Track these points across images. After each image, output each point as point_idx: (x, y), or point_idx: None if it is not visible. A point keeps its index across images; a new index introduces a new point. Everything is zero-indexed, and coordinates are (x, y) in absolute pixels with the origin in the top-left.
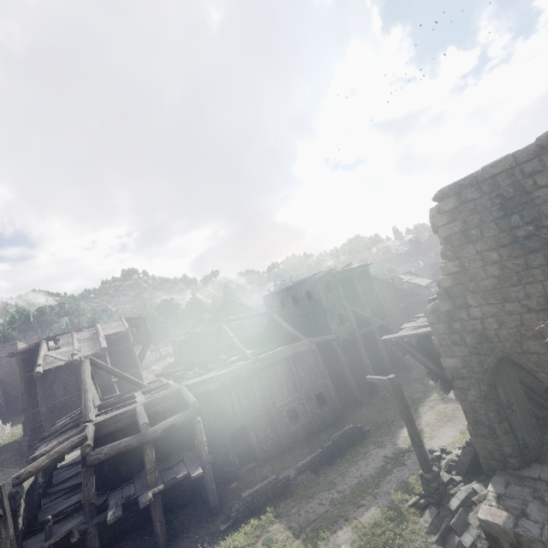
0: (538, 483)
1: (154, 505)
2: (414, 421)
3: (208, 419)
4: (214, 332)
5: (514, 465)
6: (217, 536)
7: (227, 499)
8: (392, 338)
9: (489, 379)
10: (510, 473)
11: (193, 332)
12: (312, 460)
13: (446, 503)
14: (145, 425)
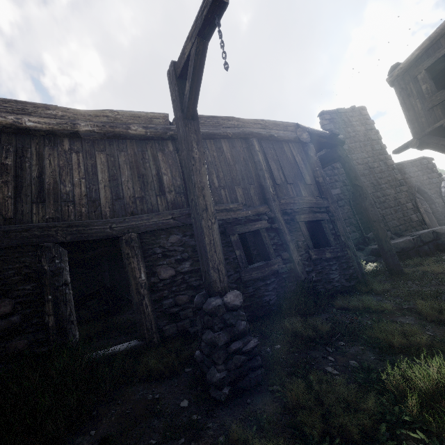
0: None
1: None
2: None
3: None
4: None
5: None
6: None
7: None
8: None
9: None
10: None
11: None
12: None
13: None
14: None
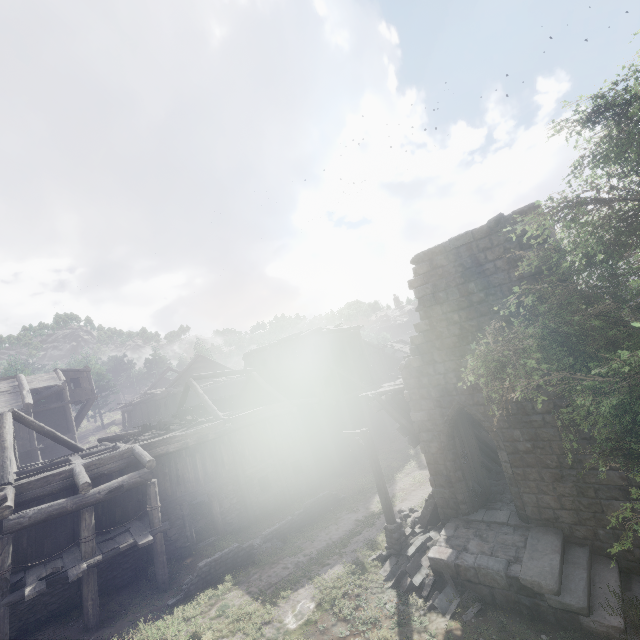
0: (481, 524)
1: (87, 580)
2: (390, 487)
3: (164, 485)
4: (179, 394)
5: (464, 511)
6: (163, 611)
7: (178, 575)
8: (370, 394)
9: (448, 431)
10: (461, 518)
11: (151, 394)
12: (281, 527)
13: (405, 553)
14: (86, 484)
